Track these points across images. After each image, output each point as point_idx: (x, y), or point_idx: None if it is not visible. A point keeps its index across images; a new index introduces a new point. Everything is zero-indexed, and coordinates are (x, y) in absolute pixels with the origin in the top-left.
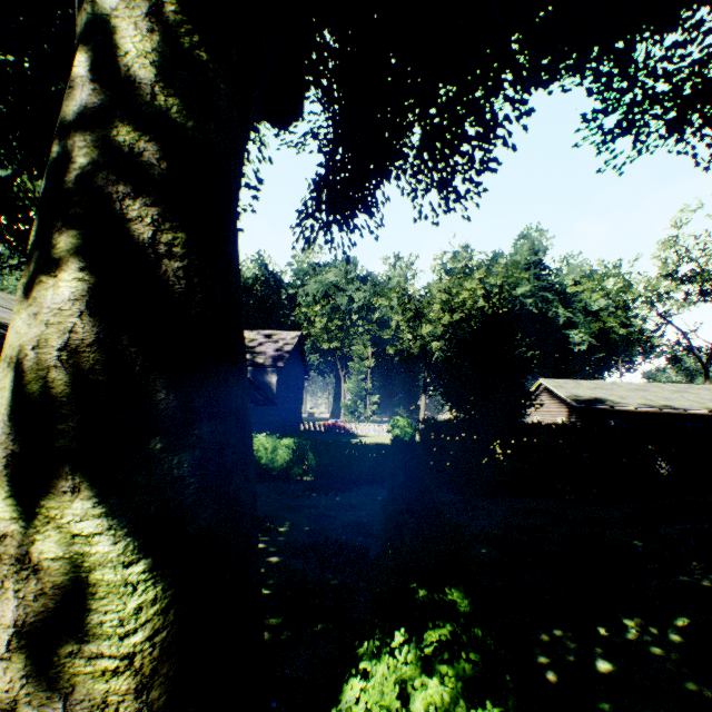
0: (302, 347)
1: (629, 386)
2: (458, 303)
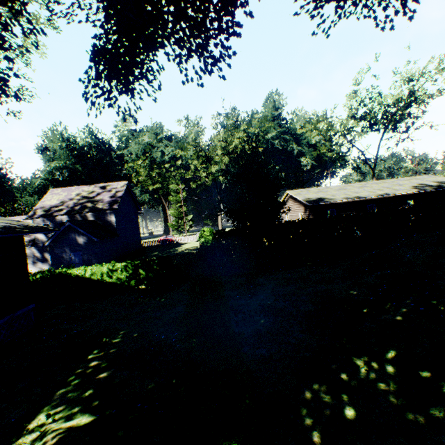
0: (131, 192)
1: (336, 188)
2: (233, 148)
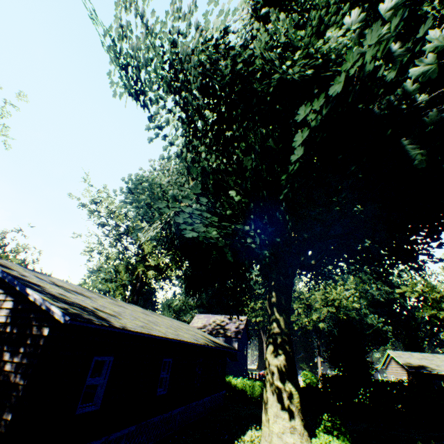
0: (247, 325)
1: (443, 357)
2: (331, 299)
